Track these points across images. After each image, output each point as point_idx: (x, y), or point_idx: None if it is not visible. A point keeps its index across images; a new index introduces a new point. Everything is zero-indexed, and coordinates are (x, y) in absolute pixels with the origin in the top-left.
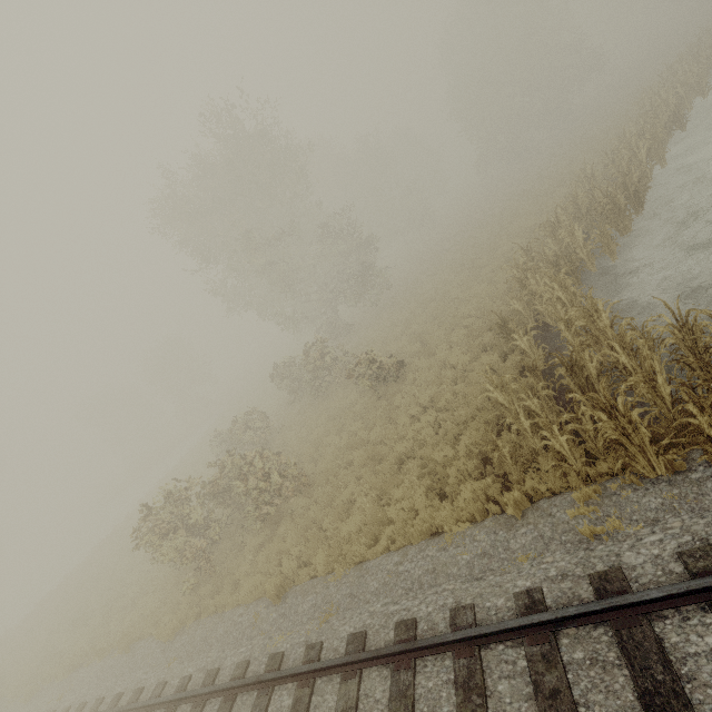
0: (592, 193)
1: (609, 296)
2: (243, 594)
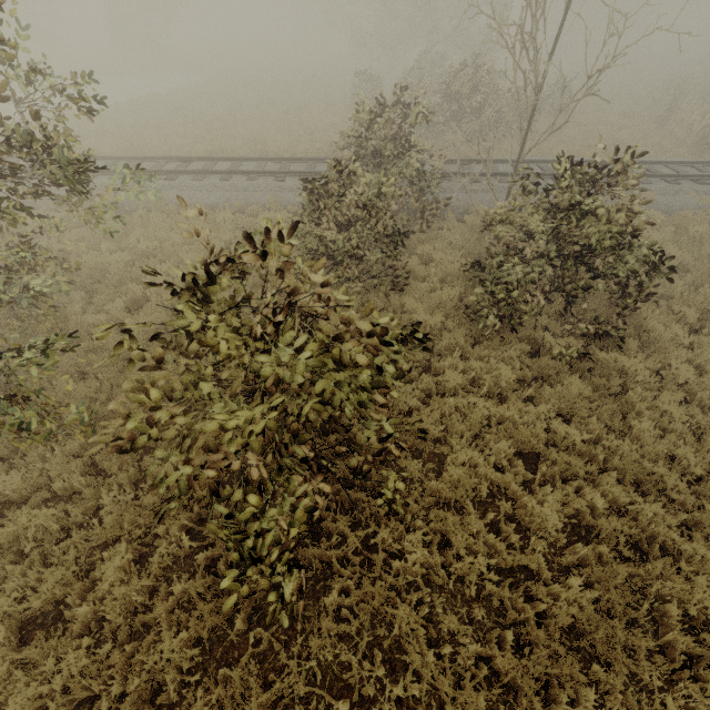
0: None
1: None
2: (530, 154)
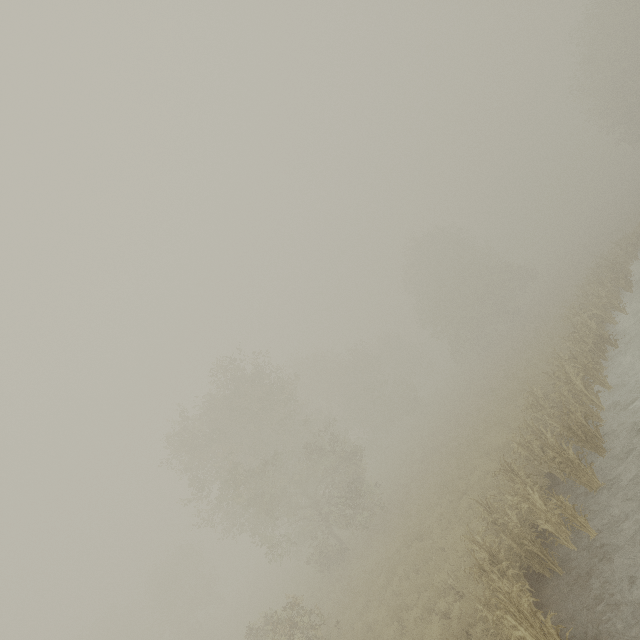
0: (545, 420)
1: (599, 614)
2: None
